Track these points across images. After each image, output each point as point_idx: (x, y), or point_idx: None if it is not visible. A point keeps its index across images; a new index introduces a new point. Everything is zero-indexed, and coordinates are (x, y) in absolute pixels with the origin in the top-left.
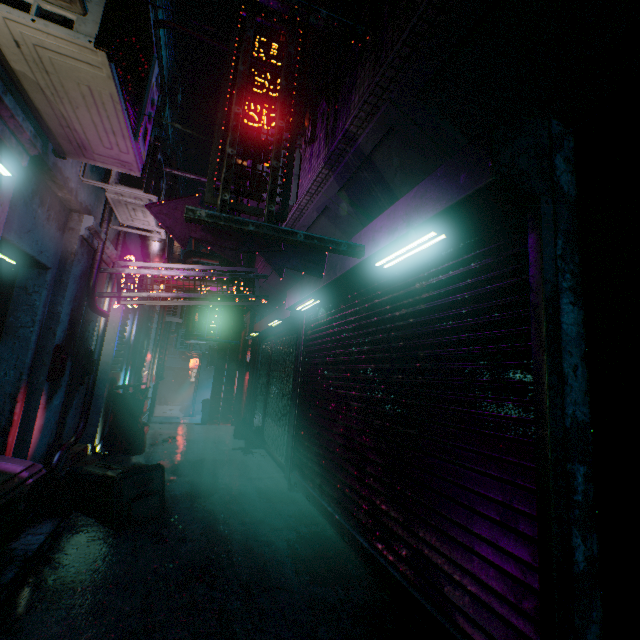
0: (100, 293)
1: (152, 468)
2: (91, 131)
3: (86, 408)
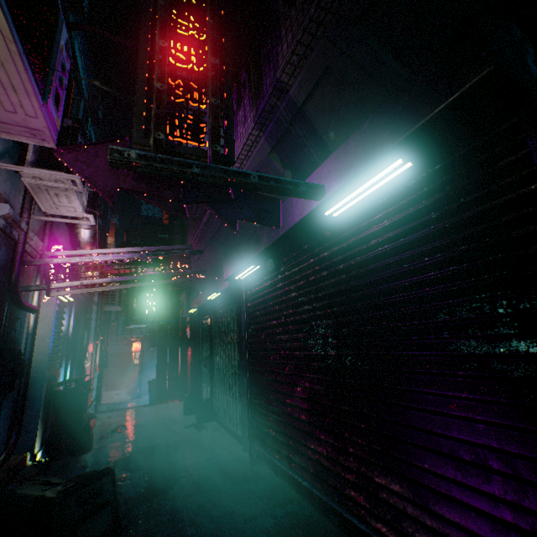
0: (26, 287)
1: (100, 475)
2: None
3: (18, 416)
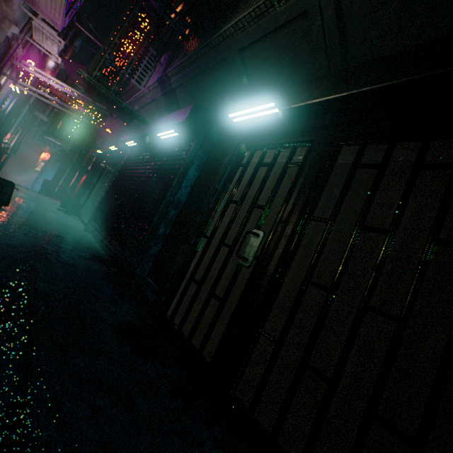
0: (3, 73)
1: (9, 182)
2: (43, 2)
3: None
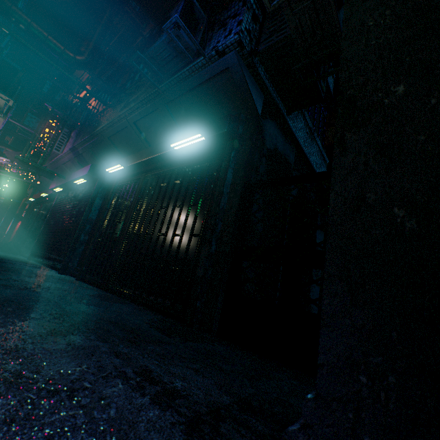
0: None
1: None
2: None
3: None
